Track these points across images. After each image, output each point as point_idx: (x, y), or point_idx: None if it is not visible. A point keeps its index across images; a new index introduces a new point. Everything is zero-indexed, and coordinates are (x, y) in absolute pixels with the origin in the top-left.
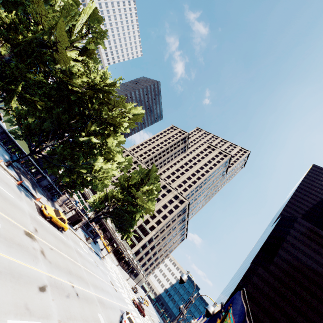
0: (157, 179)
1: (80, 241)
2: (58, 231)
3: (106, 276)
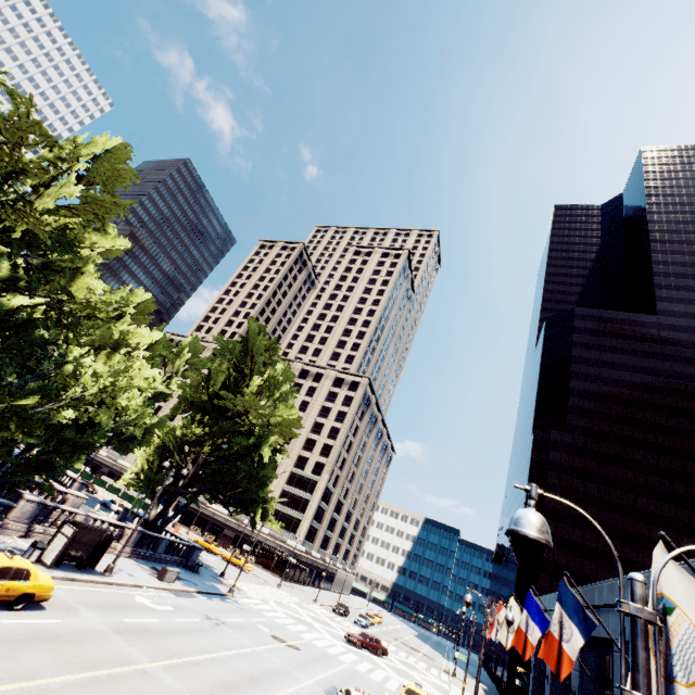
0: (274, 352)
1: (136, 593)
2: (12, 615)
3: (256, 631)
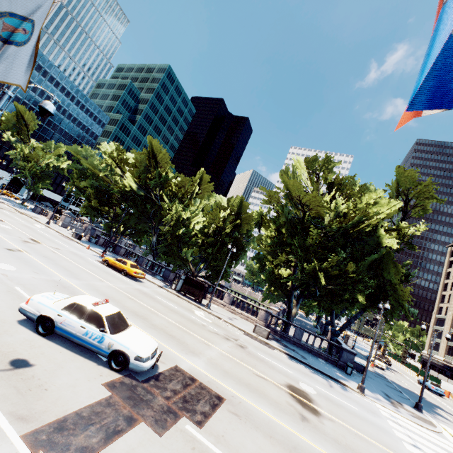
0: (327, 162)
1: (208, 315)
2: (120, 275)
3: (277, 372)
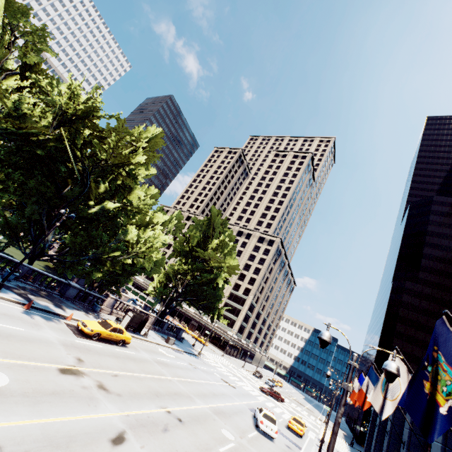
0: (225, 225)
1: (158, 347)
2: (118, 347)
3: (213, 375)
